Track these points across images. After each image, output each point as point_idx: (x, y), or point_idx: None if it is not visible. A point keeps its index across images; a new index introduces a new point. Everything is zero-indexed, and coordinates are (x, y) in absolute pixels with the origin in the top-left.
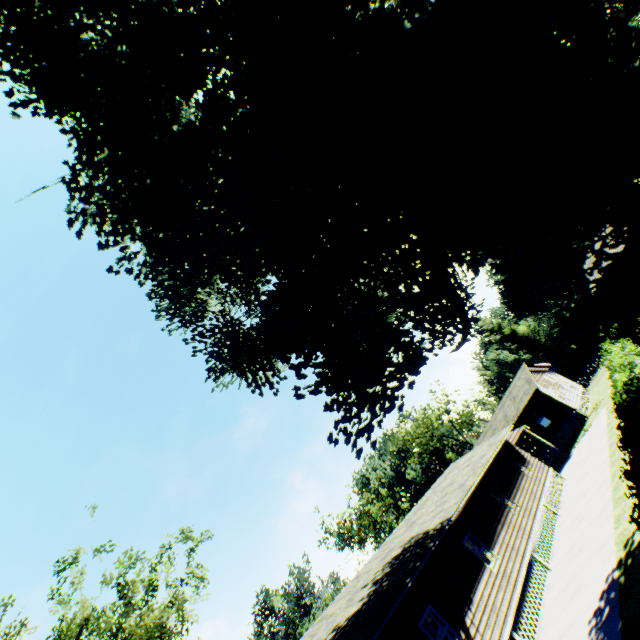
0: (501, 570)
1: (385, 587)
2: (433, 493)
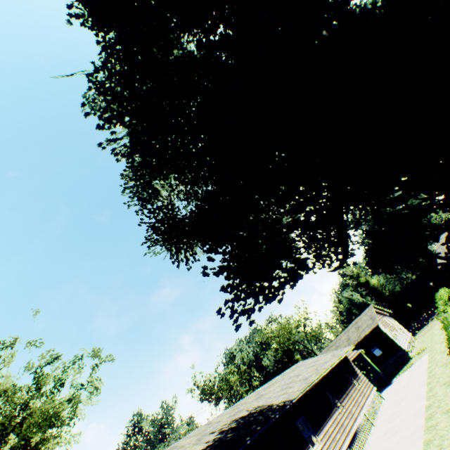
0: None
1: (228, 438)
2: (281, 378)
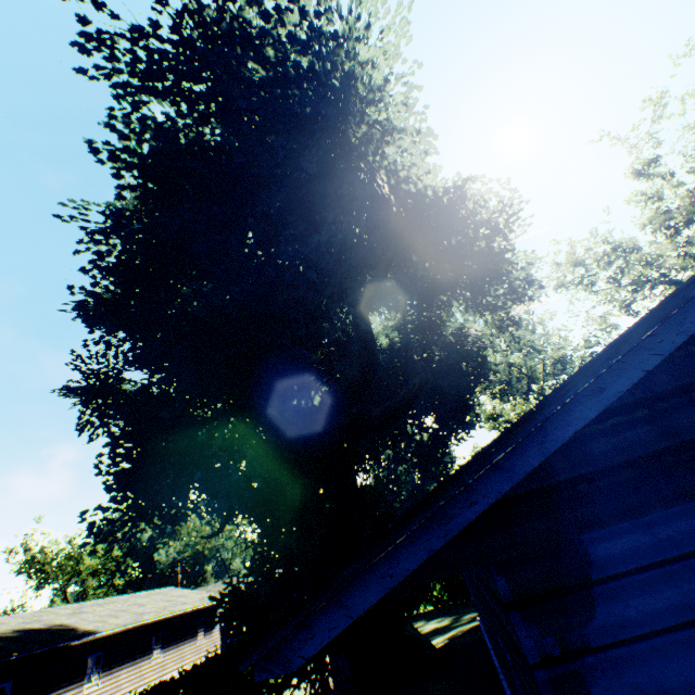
0: (91, 694)
1: None
2: (125, 600)
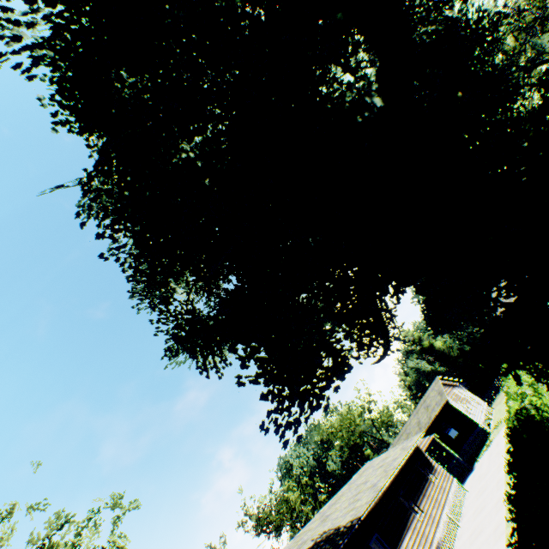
0: None
1: None
2: (348, 489)
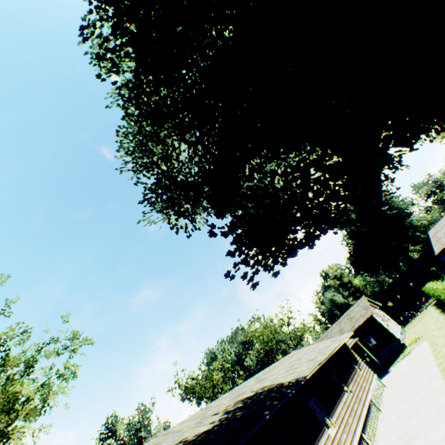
0: (337, 437)
1: (240, 416)
2: (281, 364)
